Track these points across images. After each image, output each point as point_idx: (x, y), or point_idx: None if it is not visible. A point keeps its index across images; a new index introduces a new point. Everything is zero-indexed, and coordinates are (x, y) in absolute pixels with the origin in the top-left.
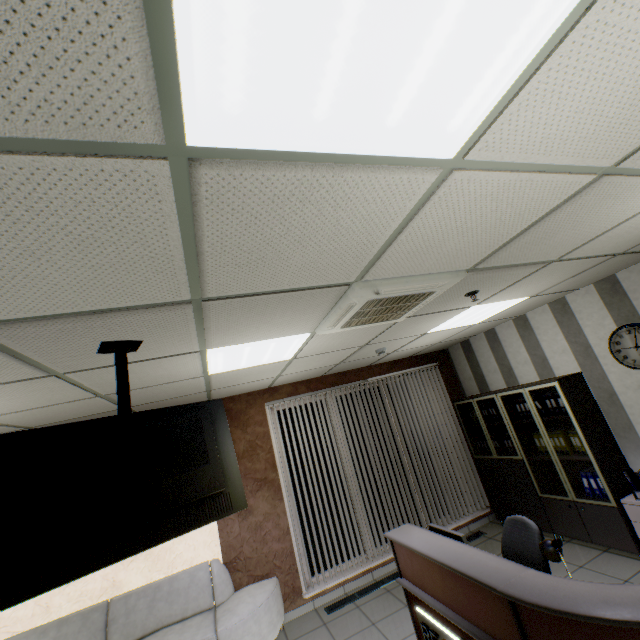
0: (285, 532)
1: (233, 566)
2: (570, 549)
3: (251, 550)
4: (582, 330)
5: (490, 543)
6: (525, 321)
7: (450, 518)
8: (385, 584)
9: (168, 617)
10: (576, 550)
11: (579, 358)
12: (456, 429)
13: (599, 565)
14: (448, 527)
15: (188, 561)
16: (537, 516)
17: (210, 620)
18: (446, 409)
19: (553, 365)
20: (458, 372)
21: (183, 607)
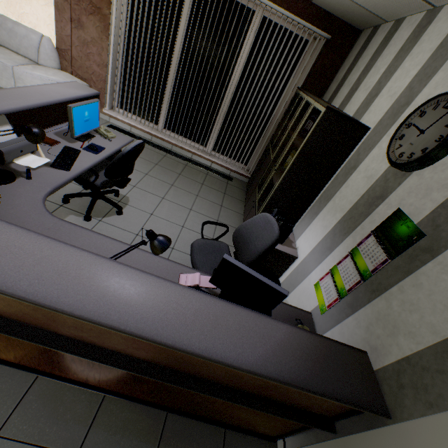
0: (104, 65)
1: (63, 55)
2: (235, 216)
3: (77, 56)
4: (435, 74)
5: (220, 183)
6: (428, 23)
7: (227, 160)
8: (148, 144)
9: (8, 44)
10: (236, 219)
11: (388, 113)
12: (280, 113)
13: (224, 228)
14: (215, 160)
15: (33, 25)
16: (249, 195)
17: (22, 63)
18: (290, 91)
19: (372, 107)
20: (340, 69)
21: (18, 47)
